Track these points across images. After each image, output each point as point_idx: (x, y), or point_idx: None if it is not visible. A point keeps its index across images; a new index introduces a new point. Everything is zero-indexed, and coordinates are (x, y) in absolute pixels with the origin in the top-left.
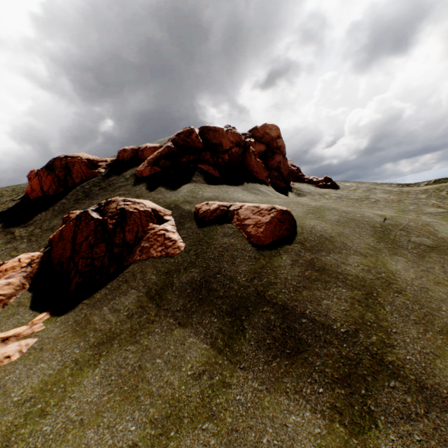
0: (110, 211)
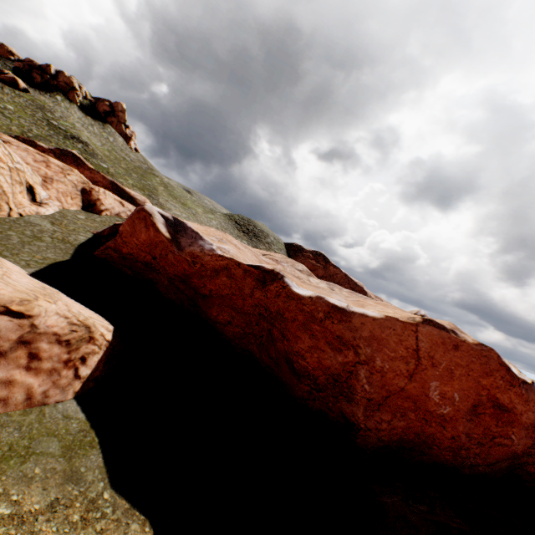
0: None
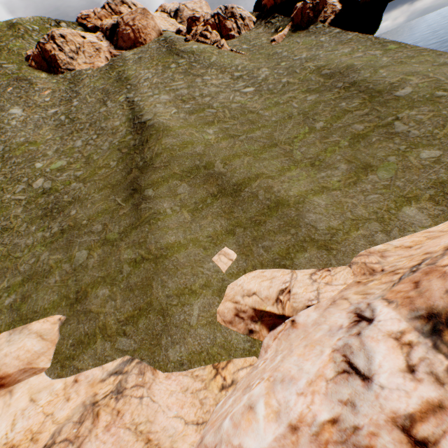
0: None
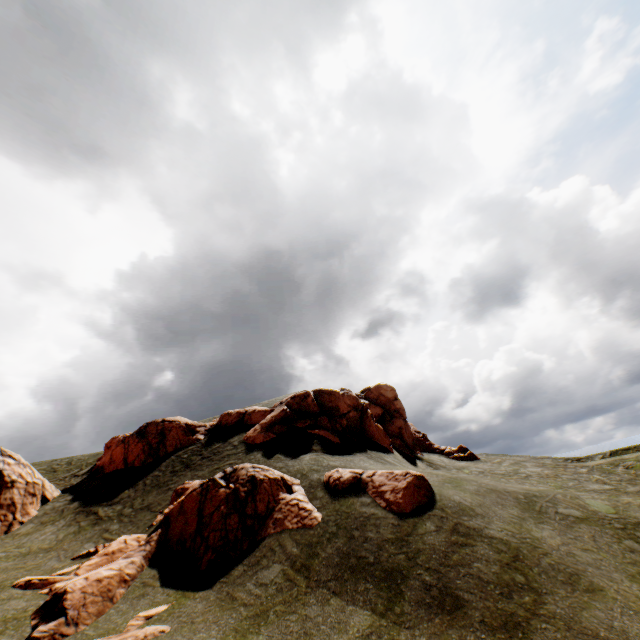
0: (241, 478)
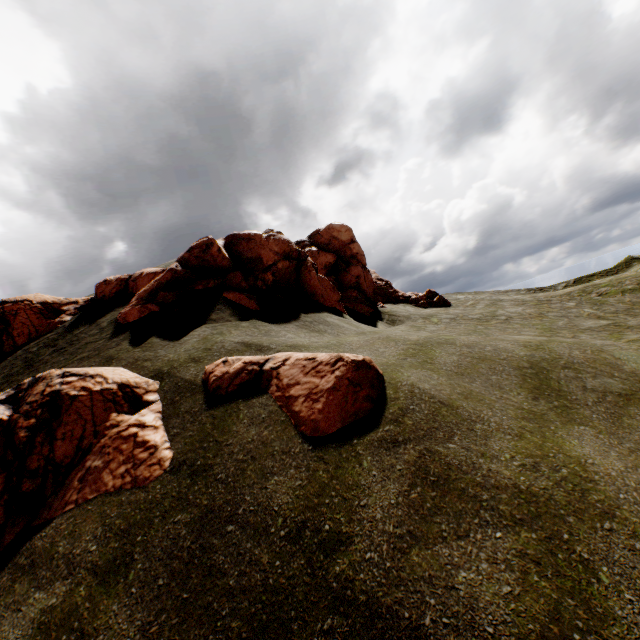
0: (28, 401)
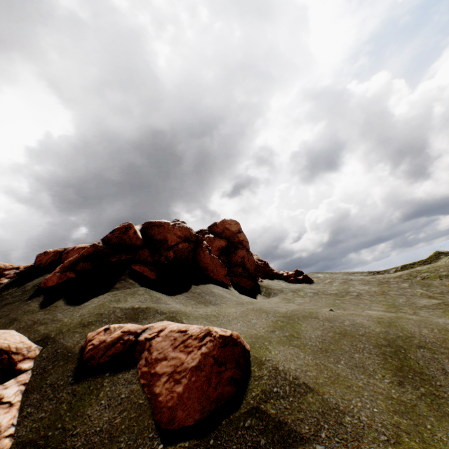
0: None
